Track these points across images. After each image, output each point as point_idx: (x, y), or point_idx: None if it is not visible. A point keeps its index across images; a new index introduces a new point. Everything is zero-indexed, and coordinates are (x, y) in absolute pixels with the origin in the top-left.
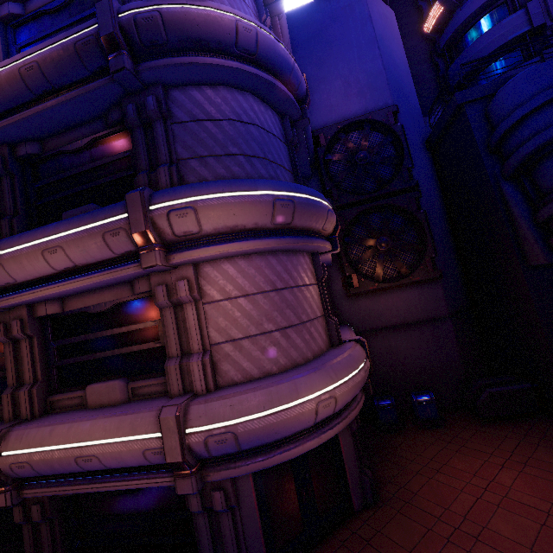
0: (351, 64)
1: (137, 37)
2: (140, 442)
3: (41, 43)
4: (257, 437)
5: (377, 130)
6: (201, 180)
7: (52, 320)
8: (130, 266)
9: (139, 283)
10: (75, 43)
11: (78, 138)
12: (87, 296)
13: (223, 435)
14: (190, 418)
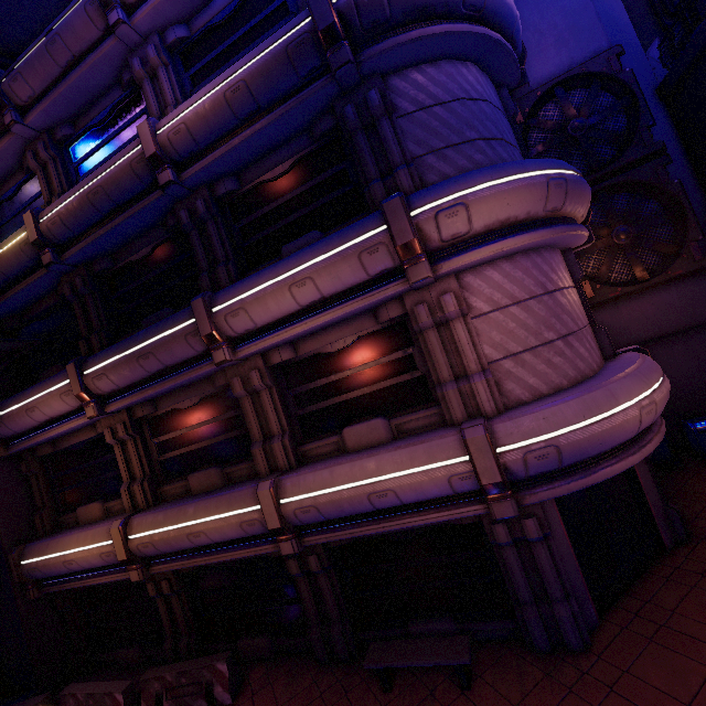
0: (540, 5)
1: (358, 21)
2: (443, 469)
3: (243, 58)
4: (581, 450)
5: (592, 85)
6: (442, 177)
7: (282, 369)
8: (388, 286)
9: (387, 309)
10: (287, 47)
11: (280, 162)
12: (322, 335)
13: (544, 450)
14: (499, 437)
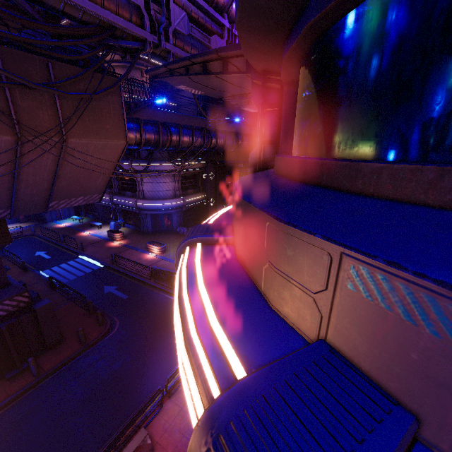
0: None
1: None
2: None
3: None
4: None
5: None
6: None
7: None
8: None
9: None
10: None
11: None
12: None
13: None
14: None
